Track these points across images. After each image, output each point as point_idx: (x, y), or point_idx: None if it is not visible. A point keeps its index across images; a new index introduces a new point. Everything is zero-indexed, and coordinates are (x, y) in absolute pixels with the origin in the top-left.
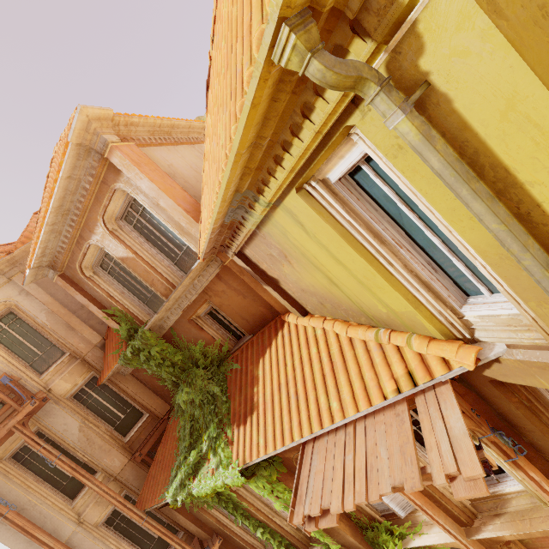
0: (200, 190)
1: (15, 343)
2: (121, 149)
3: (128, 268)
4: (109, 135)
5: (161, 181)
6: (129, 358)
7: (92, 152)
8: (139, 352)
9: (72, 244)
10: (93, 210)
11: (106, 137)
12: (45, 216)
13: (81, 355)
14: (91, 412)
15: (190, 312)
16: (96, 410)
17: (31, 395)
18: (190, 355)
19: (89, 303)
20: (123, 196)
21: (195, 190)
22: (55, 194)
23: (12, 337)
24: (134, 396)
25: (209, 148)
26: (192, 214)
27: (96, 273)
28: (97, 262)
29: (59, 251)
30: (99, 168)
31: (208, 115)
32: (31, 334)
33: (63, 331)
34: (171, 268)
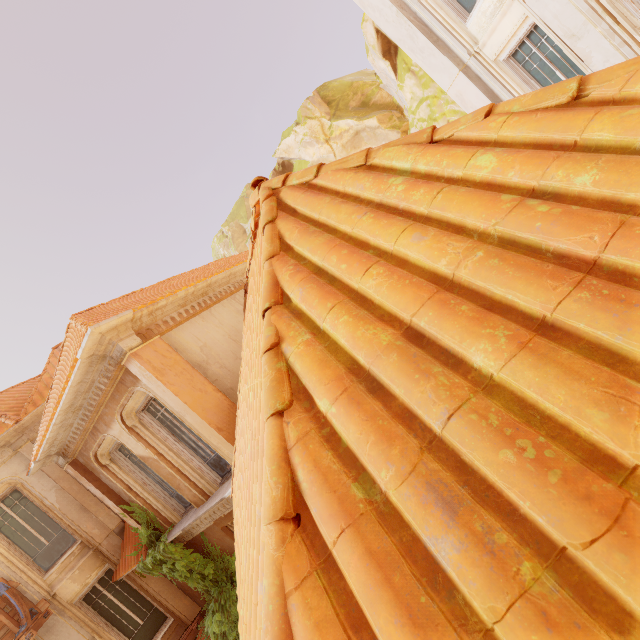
0: (238, 374)
1: (17, 531)
2: (141, 355)
3: (149, 467)
4: (127, 340)
5: (189, 388)
6: (149, 568)
7: (107, 356)
8: (161, 563)
9: (85, 435)
10: (109, 406)
11: (124, 345)
12: (53, 418)
13: (94, 544)
14: (103, 619)
15: (224, 521)
16: (109, 616)
17: (31, 606)
18: (223, 566)
19: (104, 496)
20: (145, 393)
21: (232, 377)
22: (63, 400)
23: (15, 523)
24: (156, 596)
25: (241, 425)
26: (226, 431)
27: (114, 459)
28: (115, 448)
29: (70, 440)
30: (116, 371)
31: (244, 349)
32: (37, 516)
33: (75, 514)
34: (202, 470)
